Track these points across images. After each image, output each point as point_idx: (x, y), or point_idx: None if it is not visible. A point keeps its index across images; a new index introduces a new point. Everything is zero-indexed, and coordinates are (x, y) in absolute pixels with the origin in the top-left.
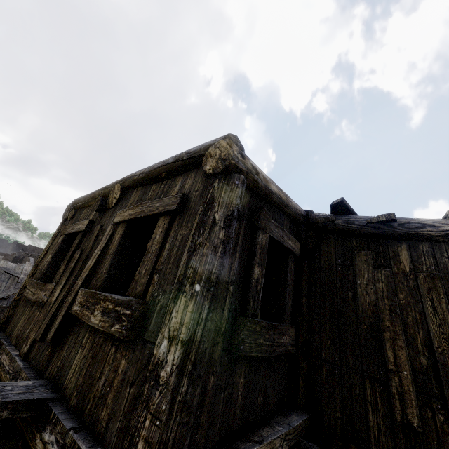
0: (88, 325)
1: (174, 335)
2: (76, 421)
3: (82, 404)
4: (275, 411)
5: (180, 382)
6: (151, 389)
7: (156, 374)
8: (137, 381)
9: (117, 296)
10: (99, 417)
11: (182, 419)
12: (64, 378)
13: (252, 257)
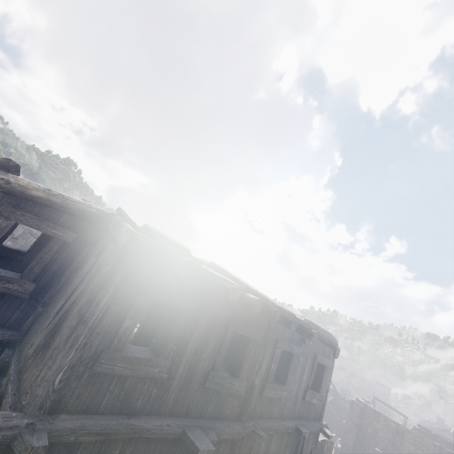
0: None
1: None
2: None
3: None
4: None
5: None
6: None
7: None
8: None
9: None
10: None
11: None
12: None
13: None
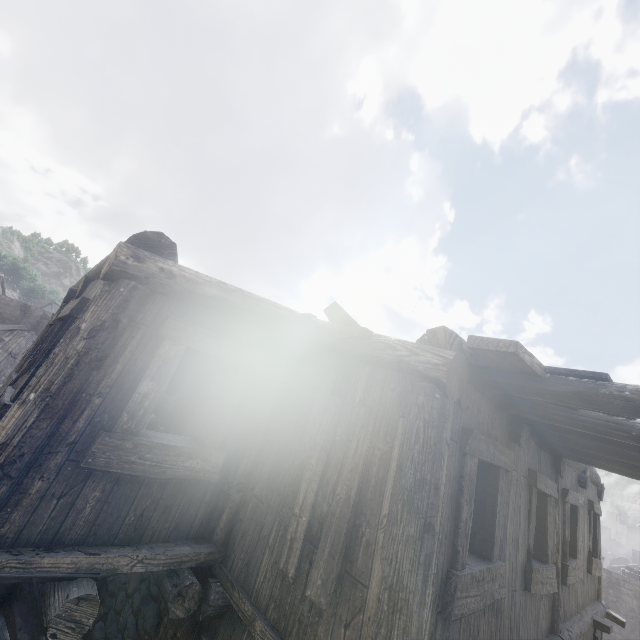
0: None
1: None
2: None
3: None
4: (164, 537)
5: None
6: None
7: None
8: None
9: (4, 397)
10: None
11: None
12: None
13: (146, 369)
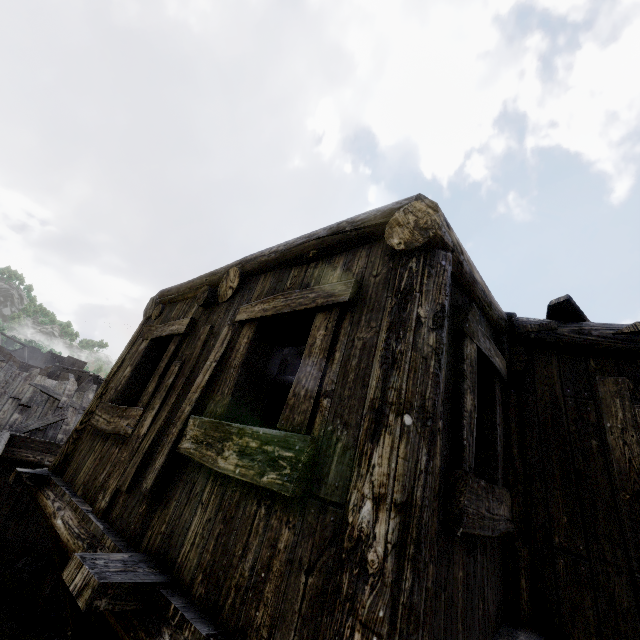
0: (208, 472)
1: (381, 494)
2: (212, 624)
3: (216, 596)
4: (495, 628)
5: (402, 572)
6: (357, 581)
7: (362, 556)
8: (318, 565)
9: (262, 429)
10: (252, 619)
11: (410, 636)
12: (177, 552)
13: (459, 377)
